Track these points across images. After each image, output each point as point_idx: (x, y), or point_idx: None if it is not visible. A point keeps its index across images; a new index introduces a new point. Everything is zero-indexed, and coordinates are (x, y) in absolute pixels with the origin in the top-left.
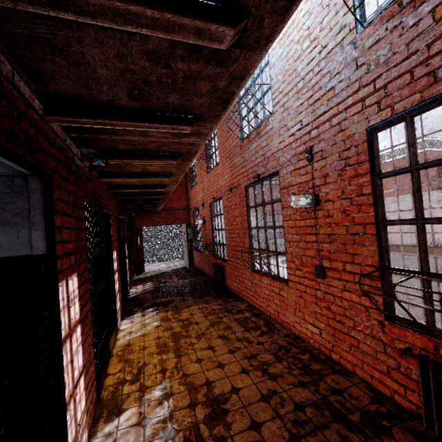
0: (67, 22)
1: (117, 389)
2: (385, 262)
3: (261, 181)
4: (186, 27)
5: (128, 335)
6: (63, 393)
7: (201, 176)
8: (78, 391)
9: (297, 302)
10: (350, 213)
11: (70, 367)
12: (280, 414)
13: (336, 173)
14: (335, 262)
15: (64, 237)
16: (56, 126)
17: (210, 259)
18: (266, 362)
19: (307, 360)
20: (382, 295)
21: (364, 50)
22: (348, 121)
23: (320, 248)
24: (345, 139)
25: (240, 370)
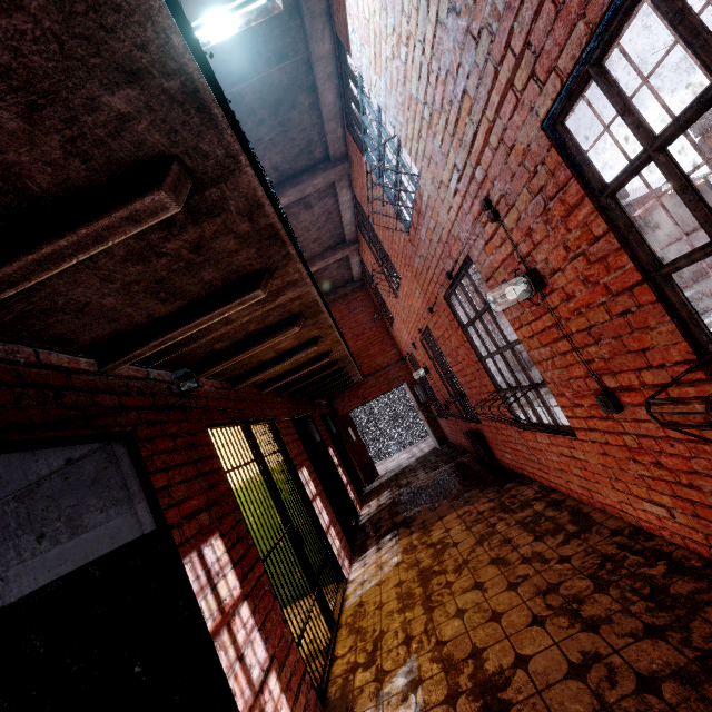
0: (30, 288)
1: (346, 681)
2: (704, 346)
3: (458, 281)
4: (114, 226)
5: (360, 587)
6: (234, 707)
7: (392, 305)
8: (268, 698)
9: (605, 465)
10: (597, 279)
11: (238, 667)
12: (607, 701)
13: (540, 221)
14: (622, 376)
15: (179, 497)
16: (127, 368)
17: (460, 425)
18: (577, 595)
19: (661, 577)
20: (699, 427)
21: (470, 8)
22: (510, 130)
23: (588, 358)
24: (522, 160)
25: (529, 620)
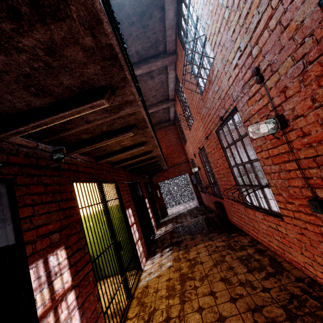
0: None
1: None
2: None
3: (226, 122)
4: None
5: (148, 276)
6: None
7: (187, 134)
8: None
9: (300, 240)
10: None
11: None
12: None
13: (296, 81)
14: None
15: (39, 223)
16: (21, 139)
17: (211, 198)
18: (274, 319)
19: None
20: None
21: None
22: (289, 12)
23: (307, 176)
24: (293, 35)
25: None
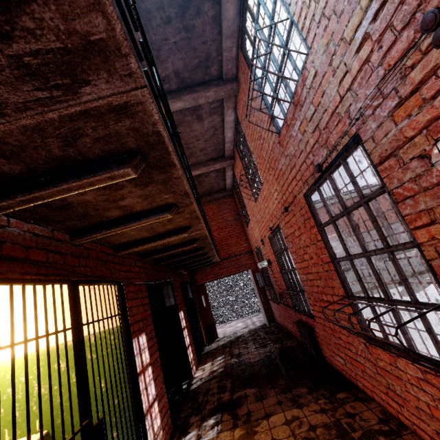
0: None
1: None
2: None
3: (327, 175)
4: None
5: None
6: None
7: (251, 208)
8: None
9: None
10: None
11: None
12: None
13: None
14: None
15: None
16: None
17: (290, 313)
18: None
19: None
20: None
21: None
22: None
23: None
24: None
25: None
